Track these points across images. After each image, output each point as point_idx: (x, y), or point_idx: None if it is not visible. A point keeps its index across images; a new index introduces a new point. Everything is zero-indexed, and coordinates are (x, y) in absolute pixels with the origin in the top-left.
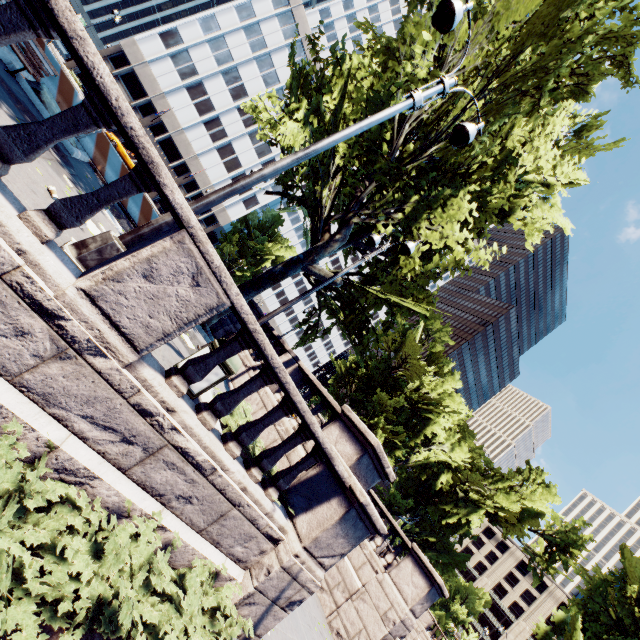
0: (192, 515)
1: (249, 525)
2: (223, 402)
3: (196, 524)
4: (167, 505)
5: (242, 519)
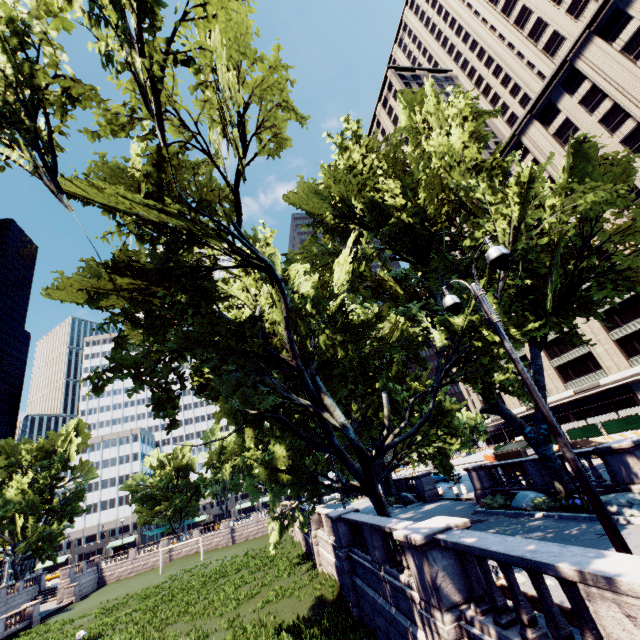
0: None
1: None
2: None
3: None
4: None
5: None
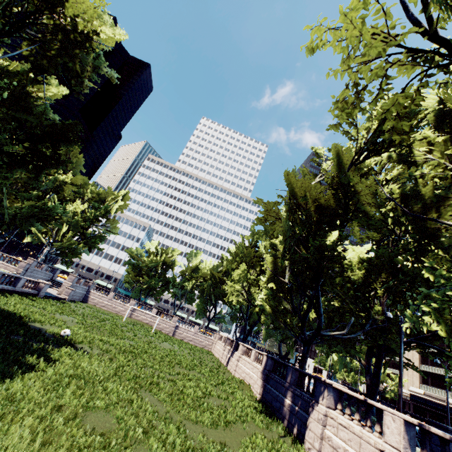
0: (3, 268)
1: (10, 267)
2: (3, 259)
3: (4, 268)
4: (0, 267)
5: (9, 267)
